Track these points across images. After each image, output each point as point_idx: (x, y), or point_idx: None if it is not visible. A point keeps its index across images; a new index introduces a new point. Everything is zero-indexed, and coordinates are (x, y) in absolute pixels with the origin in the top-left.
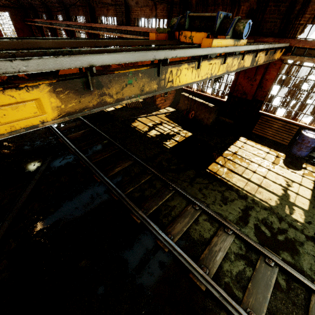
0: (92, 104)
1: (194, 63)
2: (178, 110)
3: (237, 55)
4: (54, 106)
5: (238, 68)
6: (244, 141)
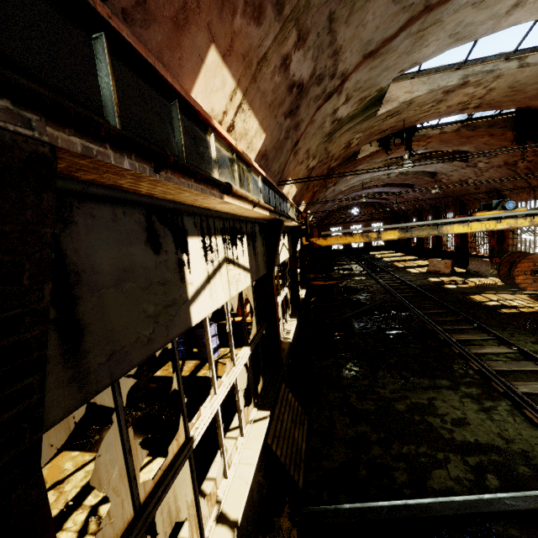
0: (408, 236)
1: (464, 224)
2: None
3: (521, 217)
4: (397, 235)
5: (532, 224)
6: None
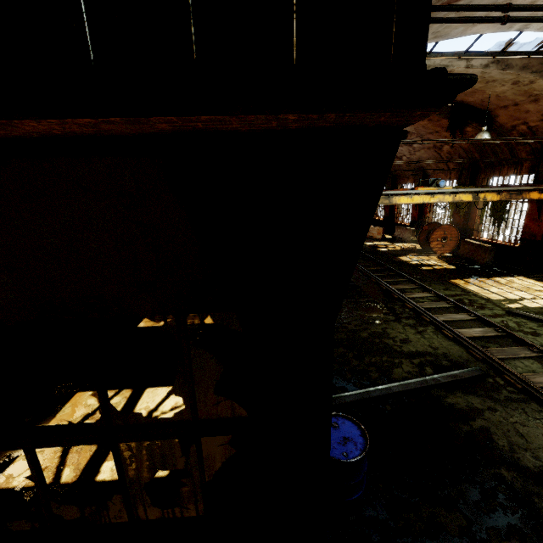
0: None
1: (408, 196)
2: (457, 255)
3: (448, 194)
4: None
5: (454, 200)
6: (521, 278)
